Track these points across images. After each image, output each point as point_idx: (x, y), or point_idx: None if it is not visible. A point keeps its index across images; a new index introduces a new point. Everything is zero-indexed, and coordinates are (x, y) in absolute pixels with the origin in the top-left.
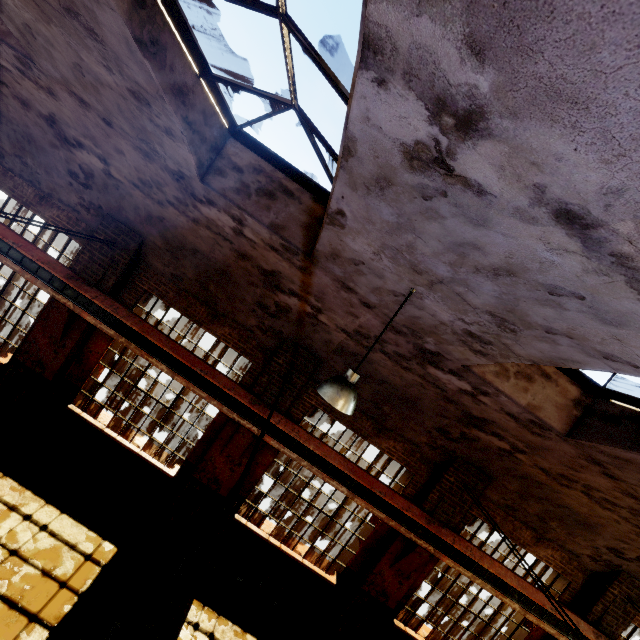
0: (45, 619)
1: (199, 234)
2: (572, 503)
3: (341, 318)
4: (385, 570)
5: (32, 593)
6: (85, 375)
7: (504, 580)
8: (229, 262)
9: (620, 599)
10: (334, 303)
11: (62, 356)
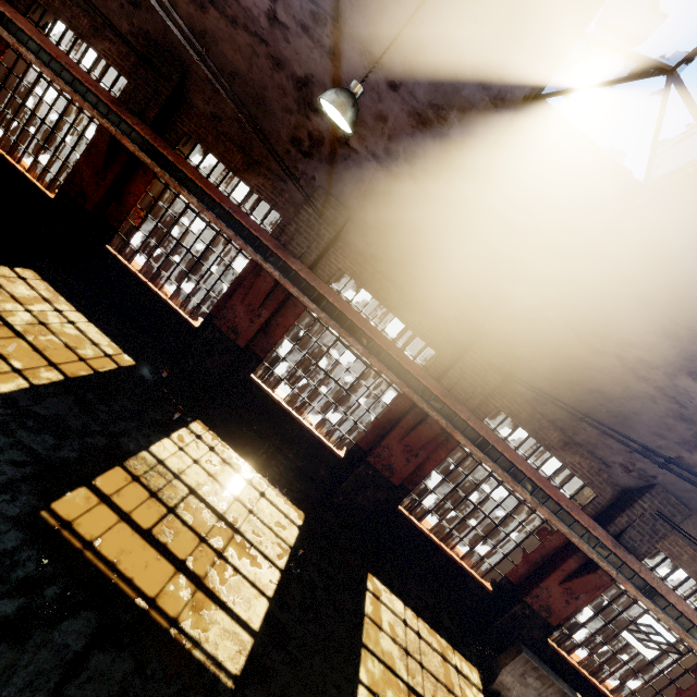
0: (63, 370)
1: (238, 44)
2: (605, 383)
3: (371, 133)
4: (393, 444)
5: (54, 352)
6: (123, 217)
7: (518, 467)
8: (265, 82)
9: (650, 514)
10: (364, 106)
11: (103, 189)
